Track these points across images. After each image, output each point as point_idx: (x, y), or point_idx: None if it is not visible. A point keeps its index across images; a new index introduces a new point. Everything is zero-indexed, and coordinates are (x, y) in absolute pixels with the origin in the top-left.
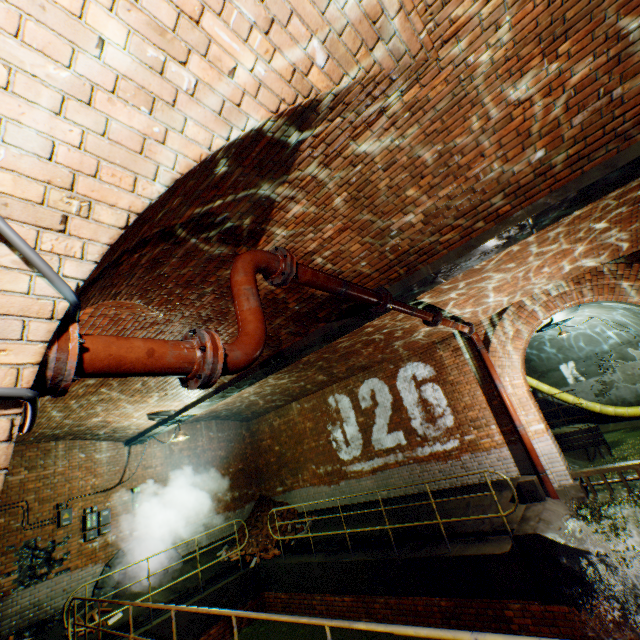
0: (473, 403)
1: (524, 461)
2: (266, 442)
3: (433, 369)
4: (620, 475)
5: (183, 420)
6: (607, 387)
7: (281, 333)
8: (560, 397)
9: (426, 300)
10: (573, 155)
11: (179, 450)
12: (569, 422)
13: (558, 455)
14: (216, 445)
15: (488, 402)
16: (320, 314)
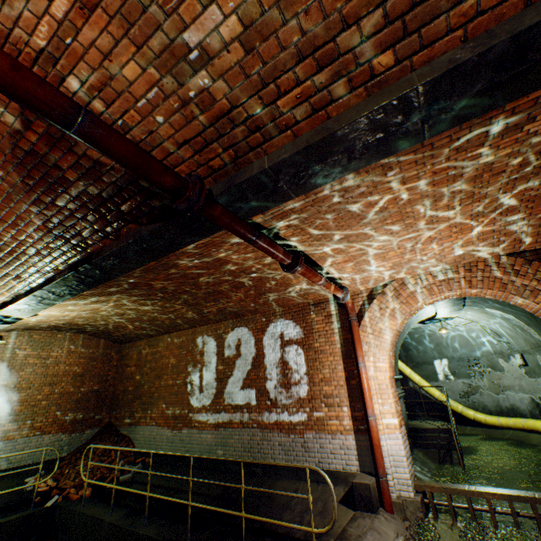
0: (332, 377)
1: (368, 456)
2: (130, 369)
3: (302, 331)
4: (468, 501)
5: (10, 321)
6: (472, 391)
7: (79, 225)
8: (428, 390)
9: (297, 244)
10: None
11: (24, 356)
12: (431, 416)
13: (405, 459)
14: (74, 360)
15: (347, 380)
16: (124, 206)
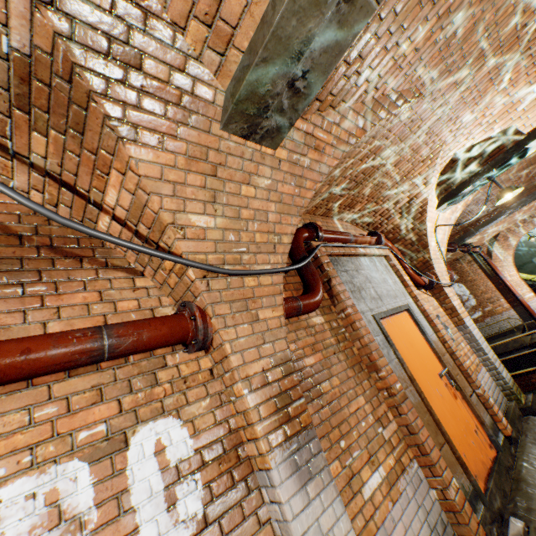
0: (486, 289)
1: (524, 315)
2: None
3: (456, 275)
4: None
5: None
6: None
7: None
8: (535, 280)
9: None
10: (535, 184)
11: None
12: None
13: None
14: None
15: (496, 287)
16: None
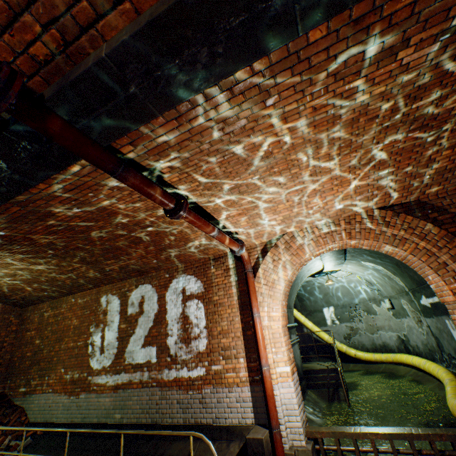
0: (229, 329)
1: (262, 407)
2: (31, 333)
3: (203, 285)
4: (355, 444)
5: None
6: (353, 332)
7: None
8: (319, 334)
9: (187, 193)
10: None
11: None
12: (322, 356)
13: (297, 407)
14: None
15: (244, 331)
16: None
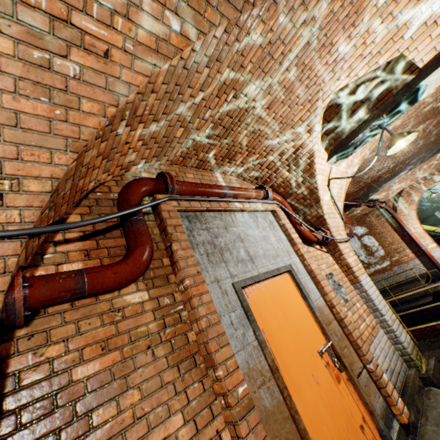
0: (393, 241)
1: (428, 264)
2: None
3: (366, 228)
4: None
5: None
6: None
7: None
8: (438, 231)
9: None
10: (433, 140)
11: None
12: None
13: None
14: None
15: (401, 239)
16: None
